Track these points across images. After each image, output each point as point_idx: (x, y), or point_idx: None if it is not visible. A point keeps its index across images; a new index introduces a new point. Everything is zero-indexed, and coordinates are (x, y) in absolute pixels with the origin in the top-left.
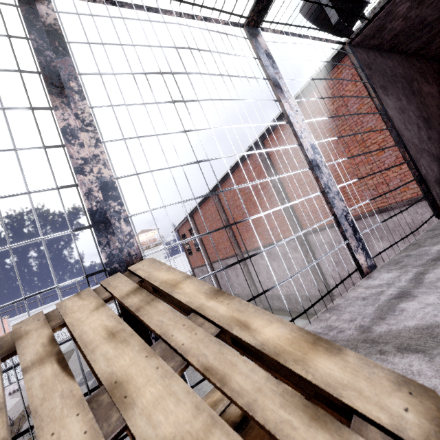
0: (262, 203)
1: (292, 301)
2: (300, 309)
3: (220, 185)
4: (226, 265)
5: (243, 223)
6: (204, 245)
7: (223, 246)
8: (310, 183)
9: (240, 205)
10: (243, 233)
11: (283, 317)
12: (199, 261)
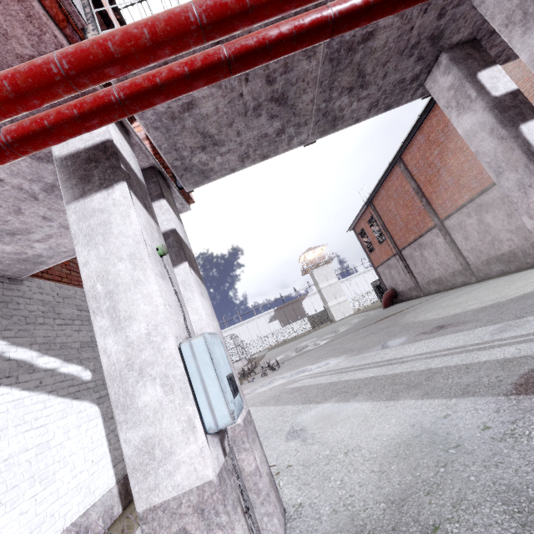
0: (464, 146)
1: (518, 256)
2: (531, 263)
3: (405, 147)
4: (420, 245)
5: (440, 182)
6: (389, 232)
7: (414, 223)
8: (530, 89)
9: (433, 161)
10: (440, 195)
11: (506, 276)
12: (384, 255)
